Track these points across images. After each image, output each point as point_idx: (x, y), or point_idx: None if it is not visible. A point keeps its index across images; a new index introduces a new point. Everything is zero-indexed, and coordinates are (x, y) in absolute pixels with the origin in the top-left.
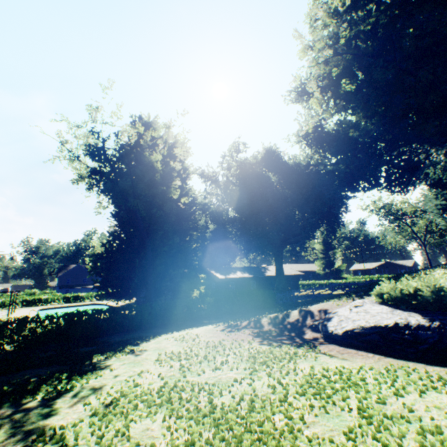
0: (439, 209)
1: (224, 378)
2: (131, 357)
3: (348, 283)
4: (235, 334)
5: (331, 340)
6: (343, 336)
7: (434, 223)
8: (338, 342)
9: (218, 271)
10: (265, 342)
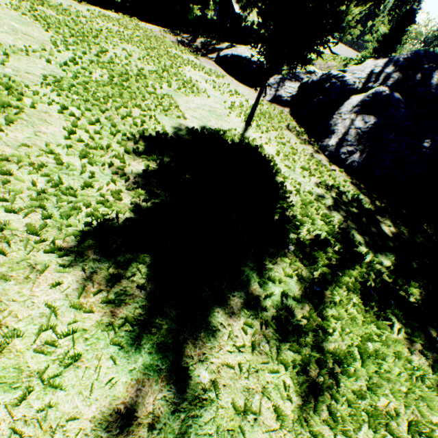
0: None
1: (115, 29)
2: (75, 3)
3: None
4: (167, 35)
5: (217, 61)
6: (221, 58)
7: None
8: (219, 63)
9: (239, 2)
10: (175, 43)
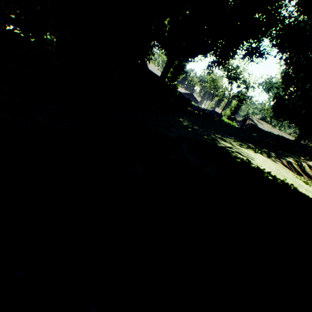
0: (273, 96)
1: None
2: None
3: (218, 114)
4: None
5: None
6: None
7: (241, 92)
8: None
9: None
10: None
